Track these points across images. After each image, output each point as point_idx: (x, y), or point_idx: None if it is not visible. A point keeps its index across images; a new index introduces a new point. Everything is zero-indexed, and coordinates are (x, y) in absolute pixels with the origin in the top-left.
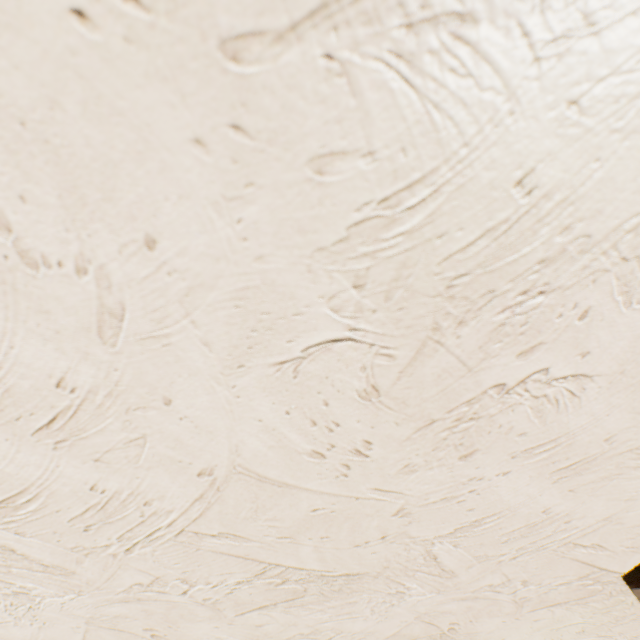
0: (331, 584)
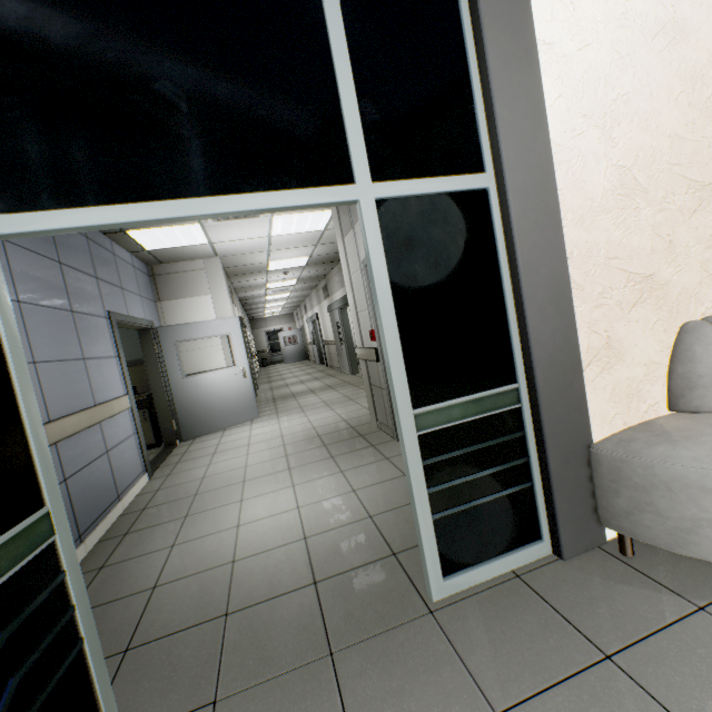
0: (706, 192)
